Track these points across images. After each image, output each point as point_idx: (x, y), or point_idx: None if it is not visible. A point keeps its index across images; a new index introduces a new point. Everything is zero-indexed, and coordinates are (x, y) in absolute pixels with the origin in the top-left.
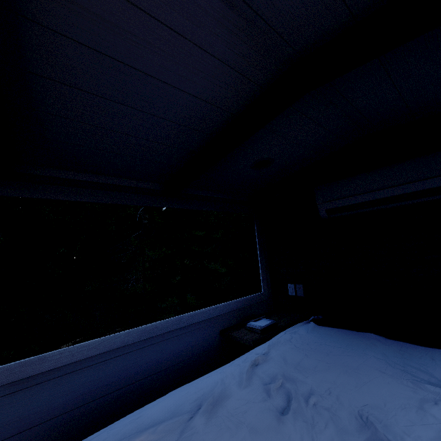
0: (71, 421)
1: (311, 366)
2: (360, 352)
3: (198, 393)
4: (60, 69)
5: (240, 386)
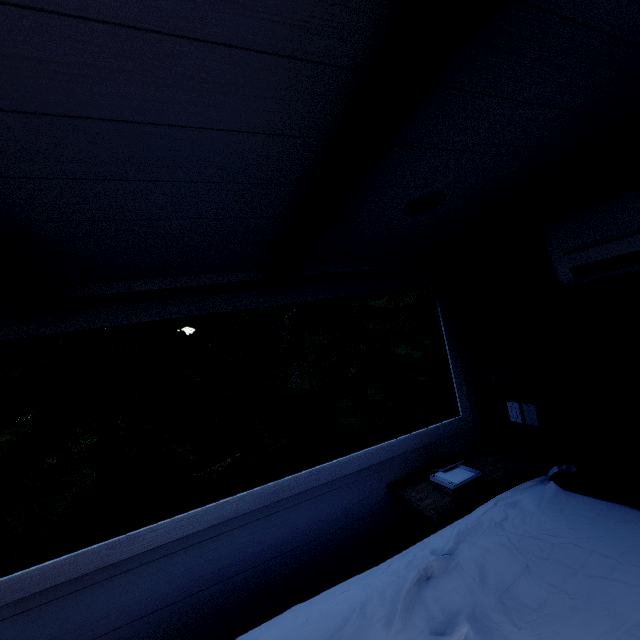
0: (181, 613)
1: (534, 602)
2: None
3: (319, 628)
4: (1, 158)
5: (389, 627)
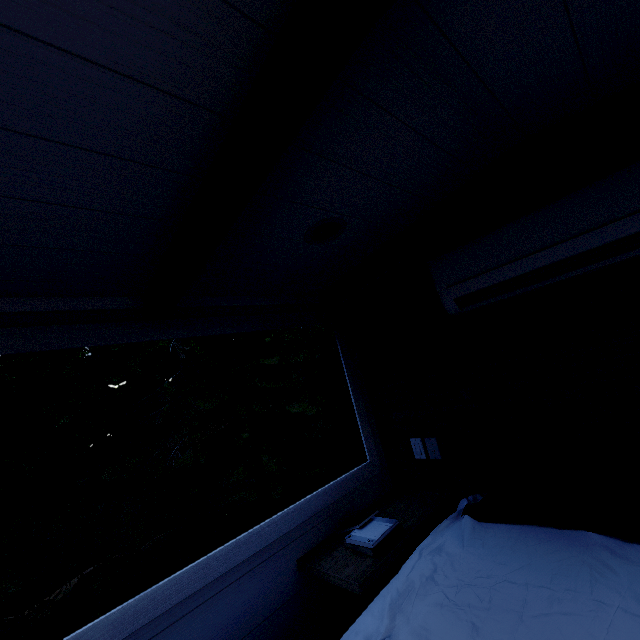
0: None
1: None
2: (586, 597)
3: None
4: None
5: None
